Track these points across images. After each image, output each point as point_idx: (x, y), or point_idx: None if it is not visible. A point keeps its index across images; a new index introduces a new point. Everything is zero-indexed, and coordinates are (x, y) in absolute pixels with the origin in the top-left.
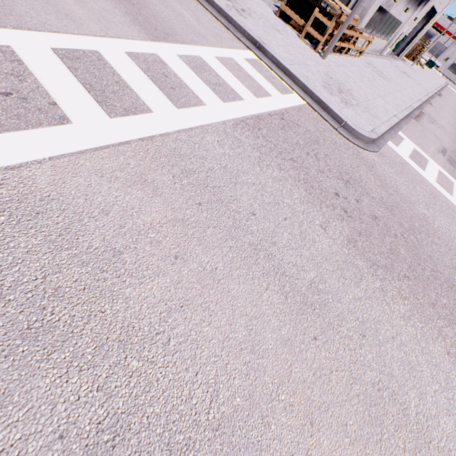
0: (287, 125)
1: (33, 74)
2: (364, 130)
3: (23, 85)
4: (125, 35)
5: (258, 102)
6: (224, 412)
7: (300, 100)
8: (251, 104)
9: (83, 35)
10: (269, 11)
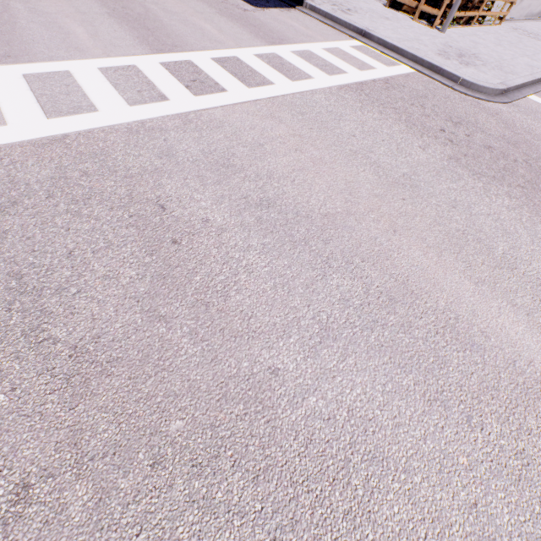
0: (391, 87)
1: (204, 71)
2: (487, 82)
3: (200, 76)
4: (252, 45)
5: (362, 74)
6: (330, 212)
7: (408, 69)
8: (355, 75)
9: (226, 50)
10: (378, 5)
